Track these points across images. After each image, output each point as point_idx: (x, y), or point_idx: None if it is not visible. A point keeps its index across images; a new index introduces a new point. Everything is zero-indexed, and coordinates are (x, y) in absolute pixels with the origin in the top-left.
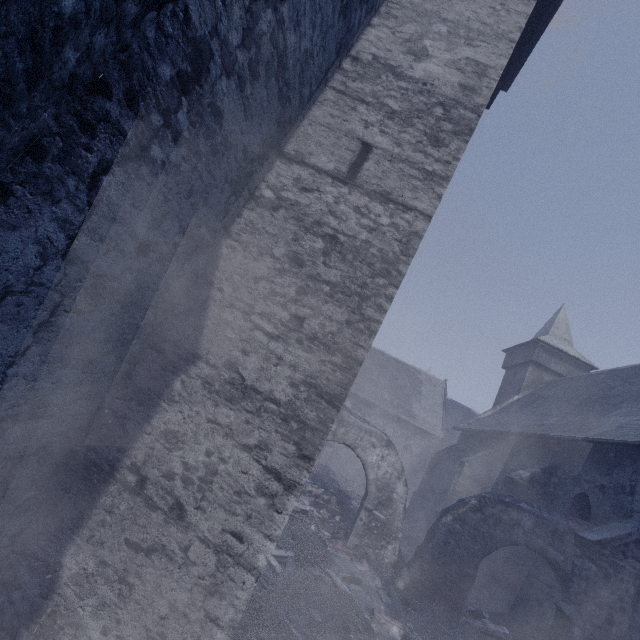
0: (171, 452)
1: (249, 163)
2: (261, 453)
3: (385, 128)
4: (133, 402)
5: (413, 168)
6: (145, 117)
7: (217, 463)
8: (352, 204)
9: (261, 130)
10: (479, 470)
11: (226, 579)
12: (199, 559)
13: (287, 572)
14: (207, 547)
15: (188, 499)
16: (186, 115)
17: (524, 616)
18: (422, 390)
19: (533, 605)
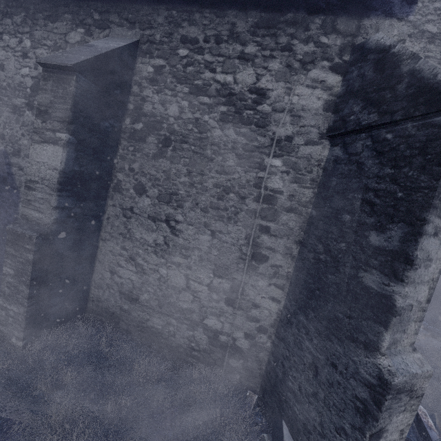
0: None
1: None
2: None
3: (428, 53)
4: None
5: None
6: None
7: None
8: None
9: None
10: None
11: None
12: None
13: None
14: None
15: None
16: None
17: None
18: None
19: None
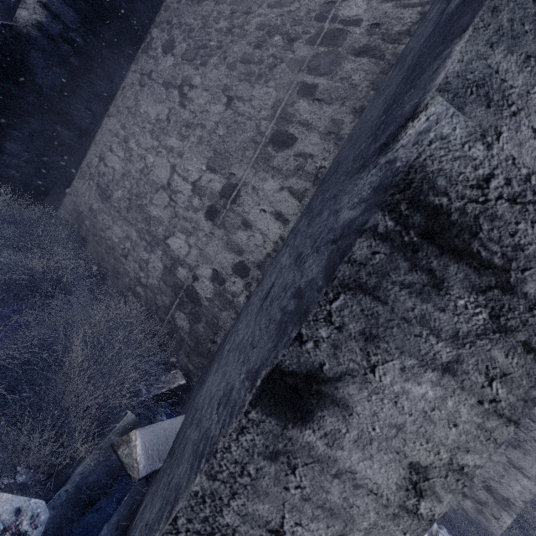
0: None
1: None
2: None
3: None
4: None
5: None
6: None
7: None
8: None
9: None
10: None
11: (529, 439)
12: None
13: None
14: None
15: None
16: None
17: None
18: None
19: None
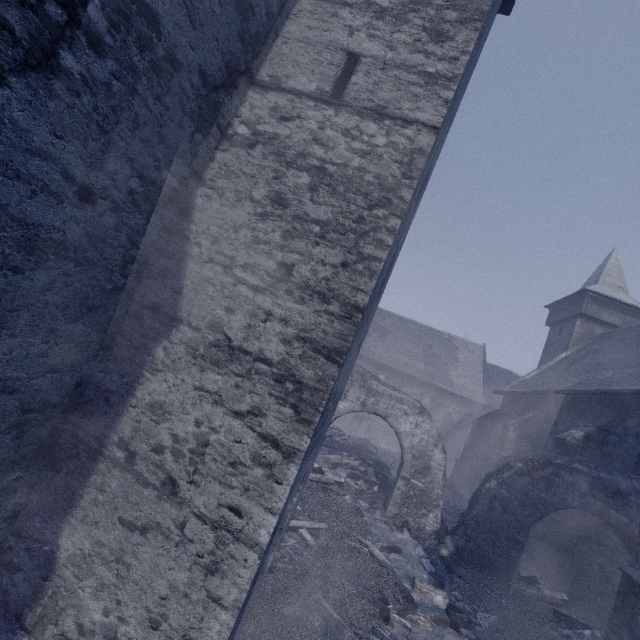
0: (158, 424)
1: (212, 91)
2: (255, 419)
3: (374, 31)
4: (115, 374)
5: (411, 73)
6: (36, 7)
7: (208, 433)
8: (340, 127)
9: (219, 47)
10: (525, 433)
11: (226, 557)
12: (196, 536)
13: (319, 544)
14: (204, 523)
15: (180, 473)
16: (101, 11)
17: (584, 581)
18: (459, 357)
19: (594, 570)
